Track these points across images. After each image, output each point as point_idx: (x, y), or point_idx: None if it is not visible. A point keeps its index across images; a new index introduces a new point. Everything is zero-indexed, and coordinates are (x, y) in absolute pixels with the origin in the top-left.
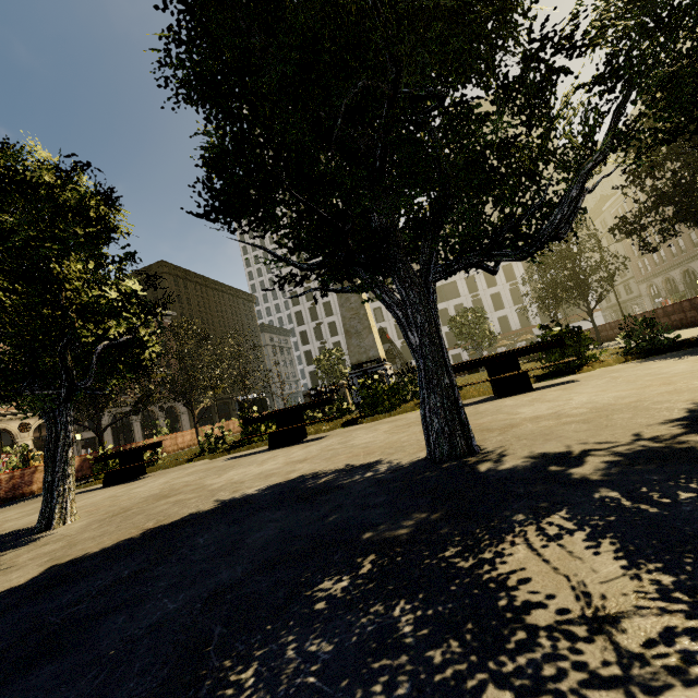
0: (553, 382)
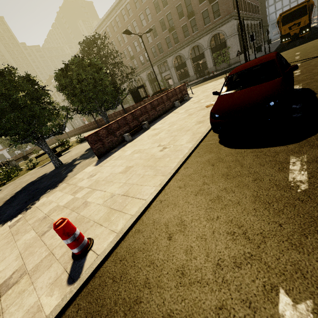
0: (65, 152)
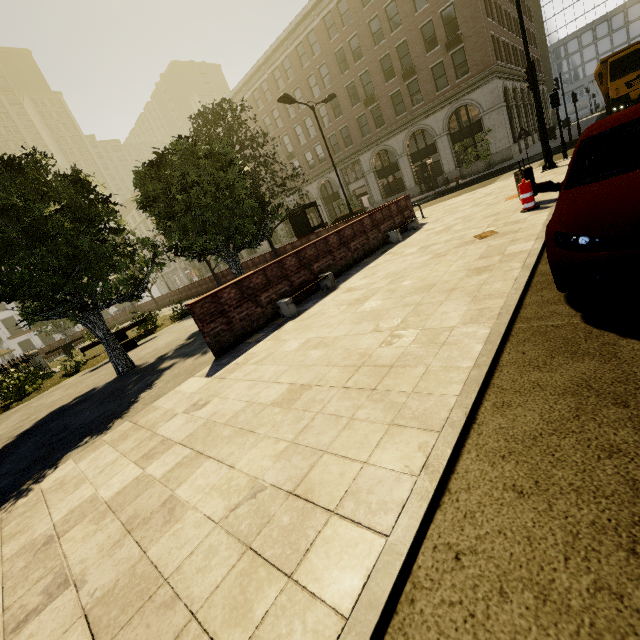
0: (146, 340)
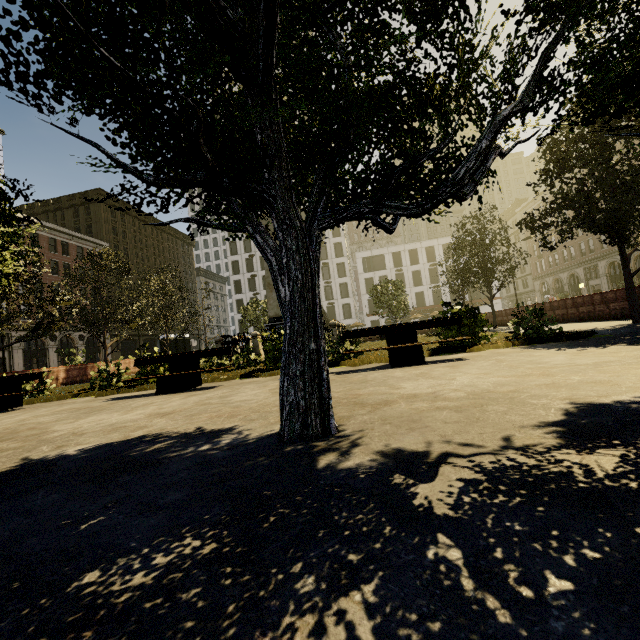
0: (445, 357)
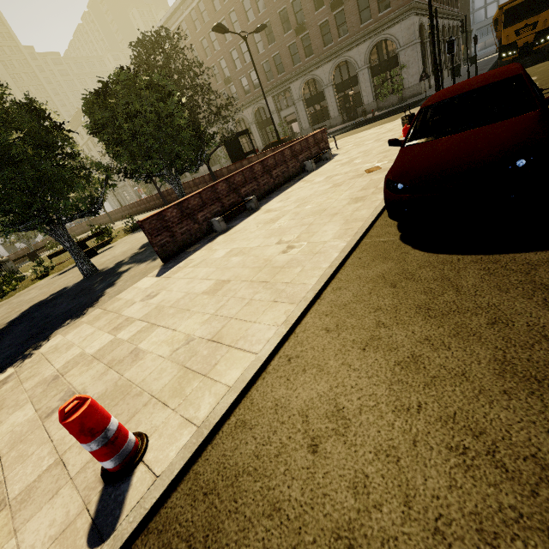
0: (104, 249)
